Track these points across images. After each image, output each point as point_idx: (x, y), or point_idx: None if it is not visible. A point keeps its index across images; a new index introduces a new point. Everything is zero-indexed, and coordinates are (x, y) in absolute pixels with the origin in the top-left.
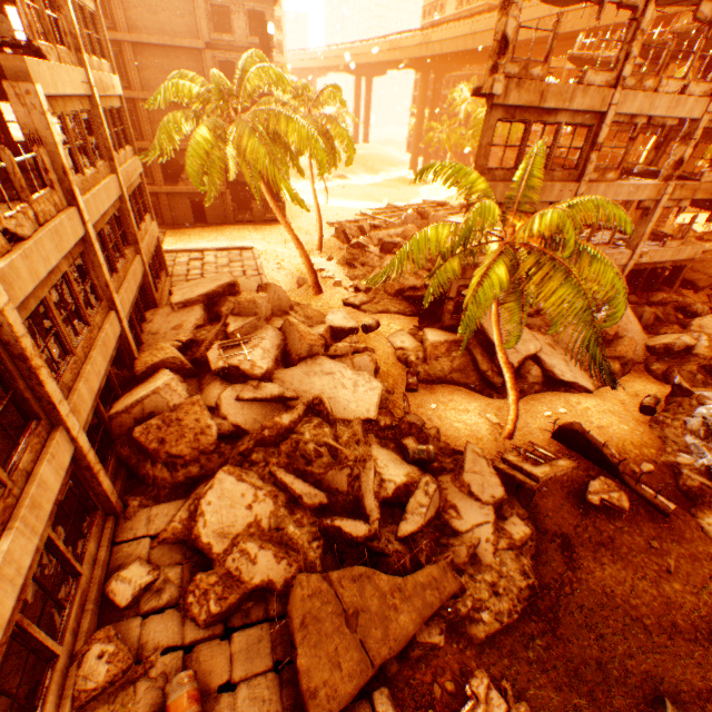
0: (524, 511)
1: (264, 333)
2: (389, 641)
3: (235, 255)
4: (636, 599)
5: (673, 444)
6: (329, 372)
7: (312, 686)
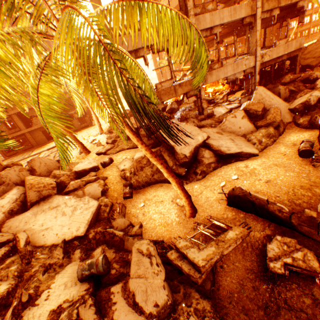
0: (206, 302)
1: (7, 193)
2: None
3: (56, 149)
4: None
5: None
6: (56, 206)
7: None
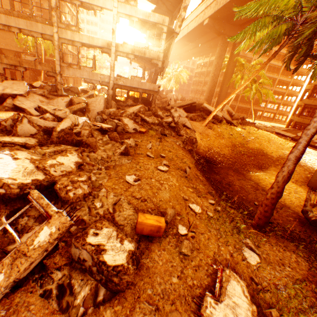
0: None
1: None
2: None
3: None
4: None
5: None
6: None
7: None
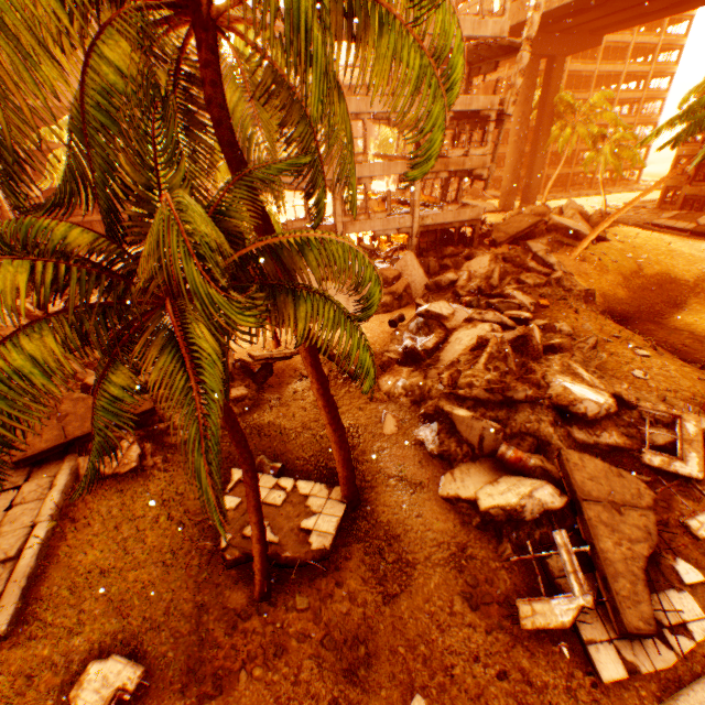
0: (255, 385)
1: None
2: (85, 428)
3: None
4: (299, 421)
5: (397, 341)
6: None
7: (19, 443)
